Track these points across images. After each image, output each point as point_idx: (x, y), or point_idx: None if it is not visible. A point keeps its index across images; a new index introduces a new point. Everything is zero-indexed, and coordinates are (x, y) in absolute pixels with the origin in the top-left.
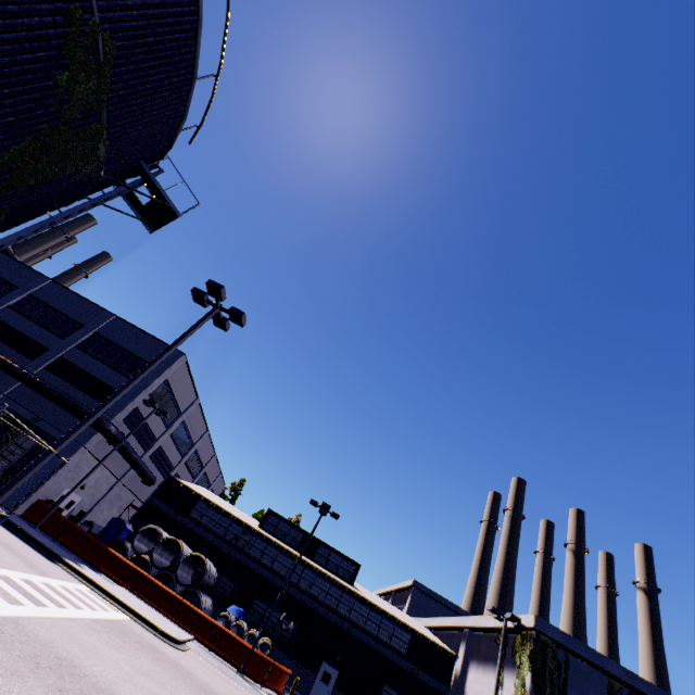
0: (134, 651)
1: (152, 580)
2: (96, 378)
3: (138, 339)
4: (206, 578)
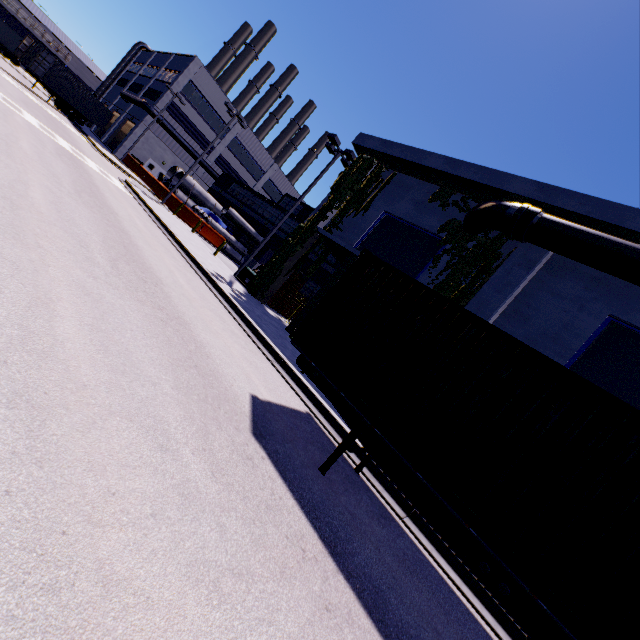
0: (18, 90)
1: (149, 174)
2: (157, 91)
3: (180, 62)
4: (190, 189)
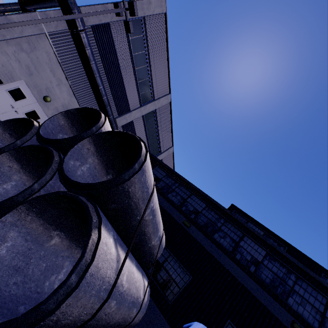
0: None
1: None
2: None
3: None
4: (138, 205)
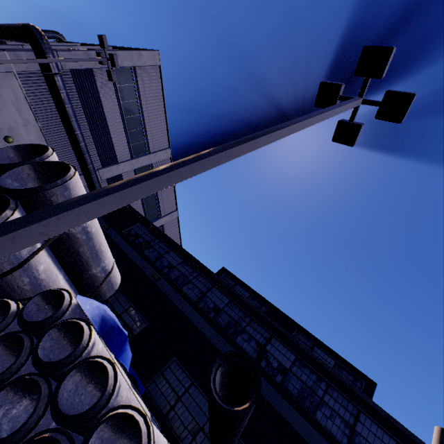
0: None
1: None
2: None
3: None
4: None
